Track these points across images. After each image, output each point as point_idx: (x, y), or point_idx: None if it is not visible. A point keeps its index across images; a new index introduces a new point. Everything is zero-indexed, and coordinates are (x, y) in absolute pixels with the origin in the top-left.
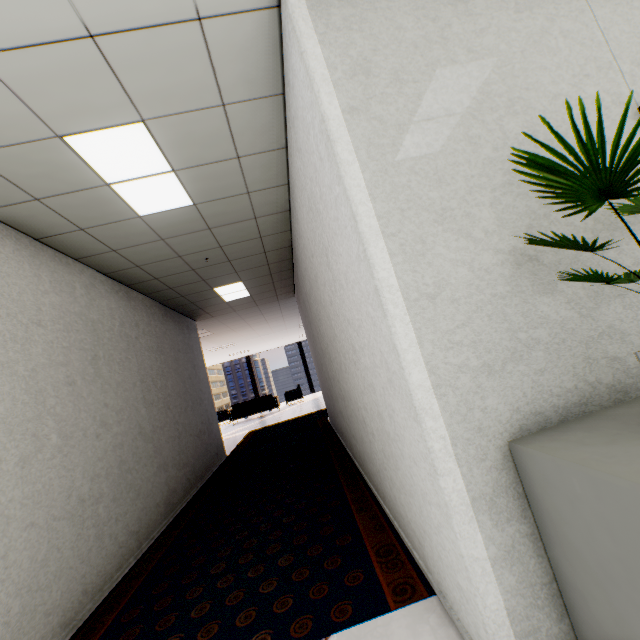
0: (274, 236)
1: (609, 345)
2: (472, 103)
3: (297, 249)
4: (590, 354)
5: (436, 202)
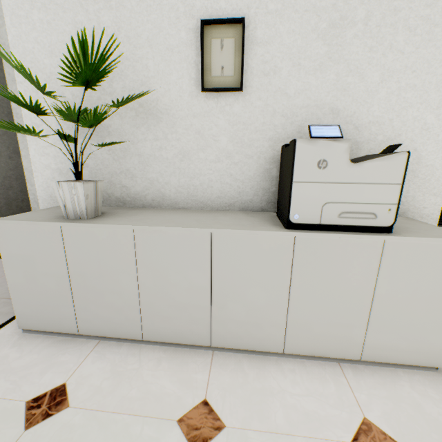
0: None
1: (124, 179)
2: None
3: None
4: (113, 180)
5: (48, 67)
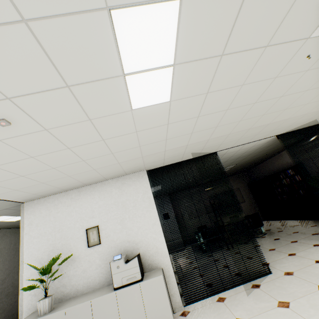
0: None
1: (62, 288)
2: (51, 230)
3: None
4: (57, 290)
5: (37, 255)
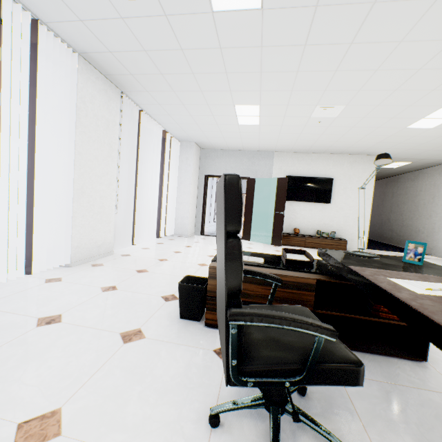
0: (396, 173)
1: None
2: None
3: (402, 180)
4: None
5: None
